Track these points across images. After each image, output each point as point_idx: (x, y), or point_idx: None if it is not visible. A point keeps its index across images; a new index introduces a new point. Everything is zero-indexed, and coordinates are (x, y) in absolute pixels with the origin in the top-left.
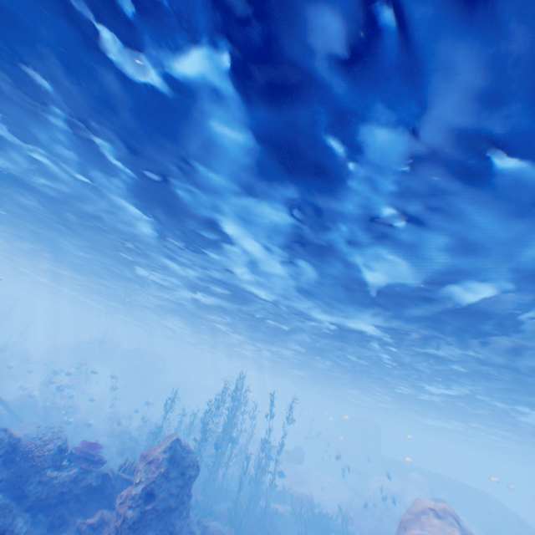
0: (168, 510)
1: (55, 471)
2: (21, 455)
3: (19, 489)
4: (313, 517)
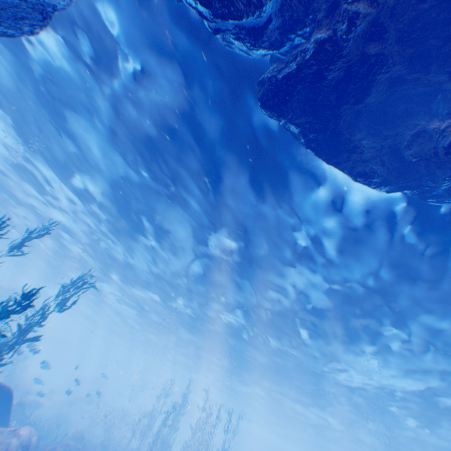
0: None
1: None
2: None
3: None
4: None
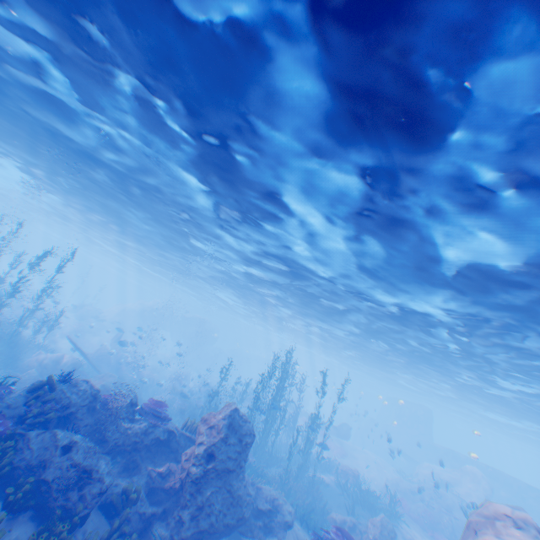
0: (227, 472)
1: (129, 423)
2: (101, 404)
3: (101, 434)
4: (360, 493)
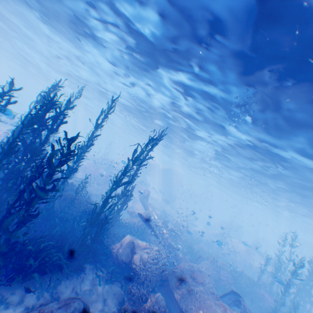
0: None
1: None
2: None
3: None
4: None
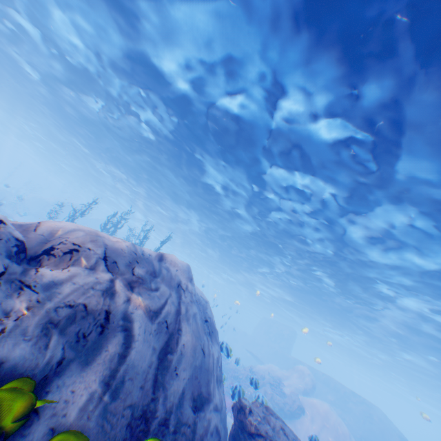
0: None
1: None
2: None
3: None
4: None
